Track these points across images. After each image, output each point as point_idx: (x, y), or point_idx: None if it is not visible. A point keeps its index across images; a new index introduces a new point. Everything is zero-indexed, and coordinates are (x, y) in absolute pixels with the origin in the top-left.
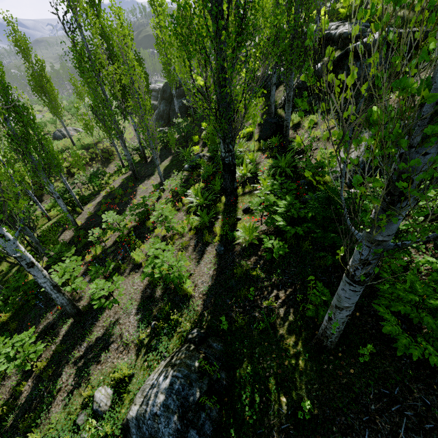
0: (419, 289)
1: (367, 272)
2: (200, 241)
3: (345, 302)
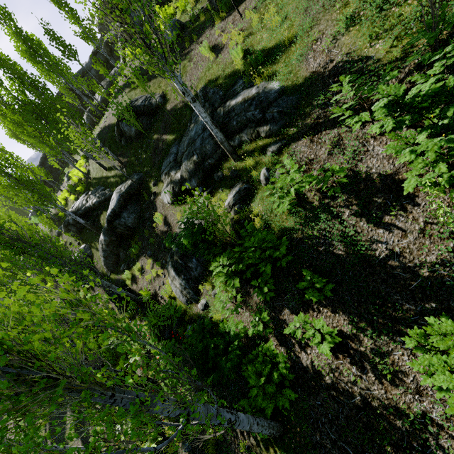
0: (252, 382)
1: (227, 421)
2: None
3: (246, 428)
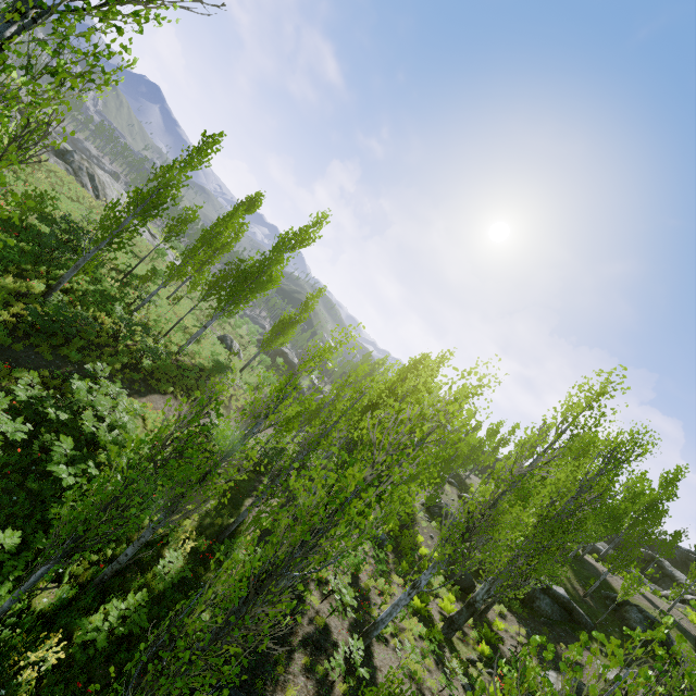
0: None
1: None
2: (438, 660)
3: None
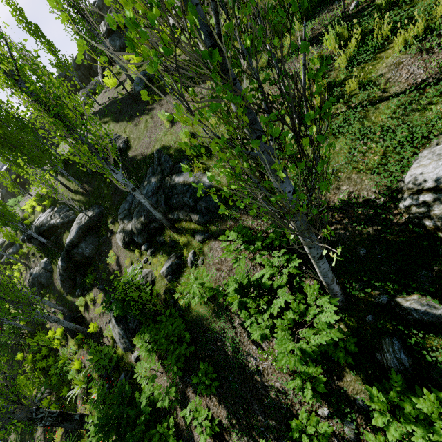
0: None
1: None
2: None
3: None
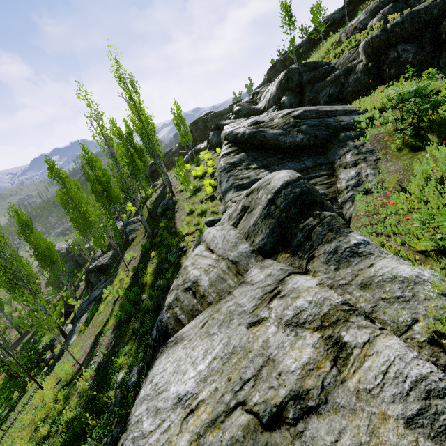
0: None
1: None
2: None
3: None
